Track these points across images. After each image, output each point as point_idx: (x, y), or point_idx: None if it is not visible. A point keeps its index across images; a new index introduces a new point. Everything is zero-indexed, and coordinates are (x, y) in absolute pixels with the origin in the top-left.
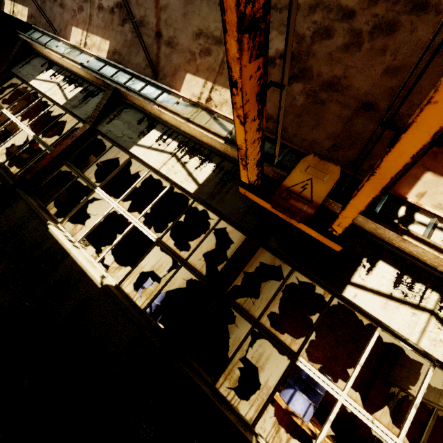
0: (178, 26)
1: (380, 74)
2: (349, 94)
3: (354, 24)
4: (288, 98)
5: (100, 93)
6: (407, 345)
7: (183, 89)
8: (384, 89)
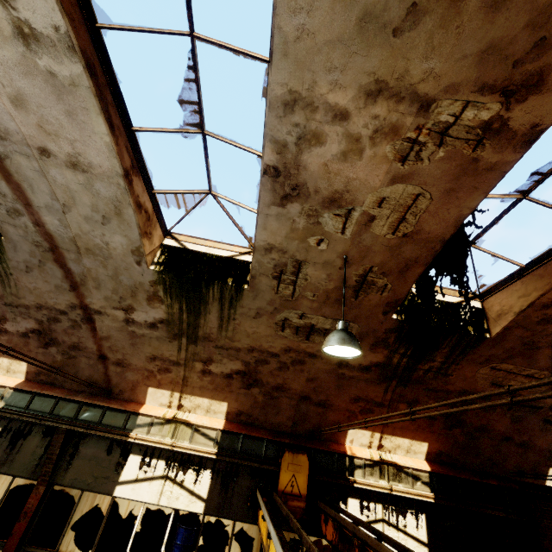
0: (127, 352)
1: (305, 381)
2: (292, 392)
3: (280, 359)
4: (251, 397)
5: (33, 429)
6: None
7: (148, 401)
8: (310, 388)
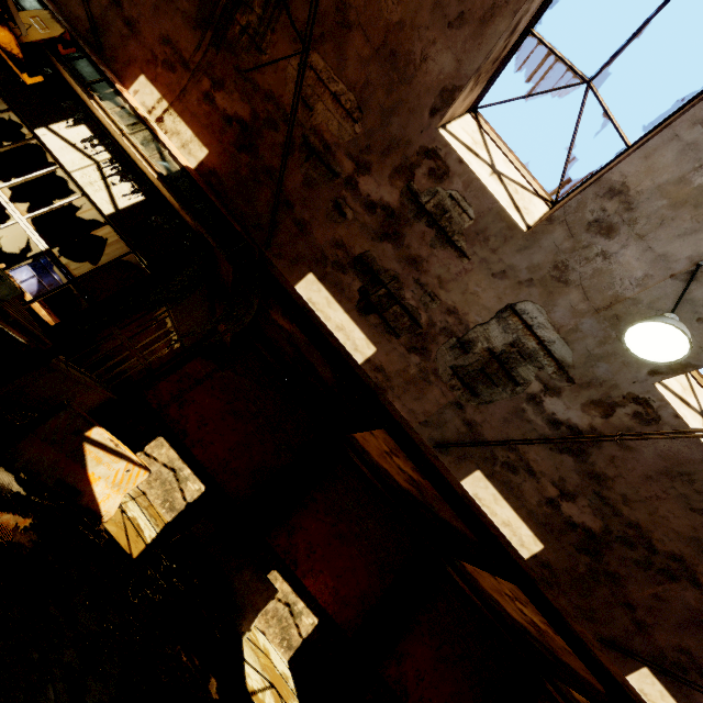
0: None
1: None
2: None
3: None
4: None
5: None
6: (71, 178)
7: None
8: None
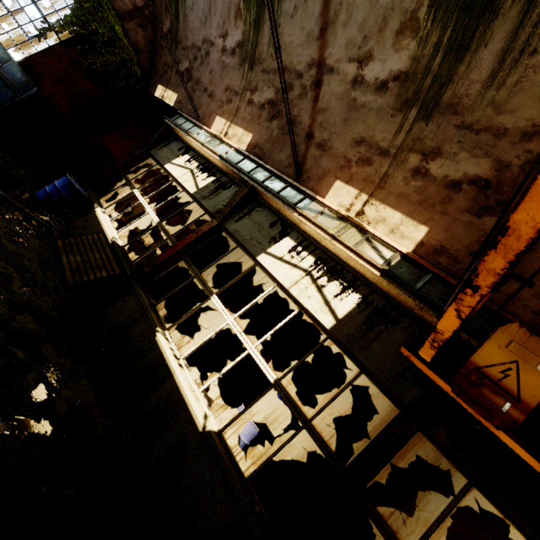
0: (335, 130)
1: None
2: None
3: None
4: (476, 232)
5: (232, 186)
6: None
7: (328, 196)
8: None
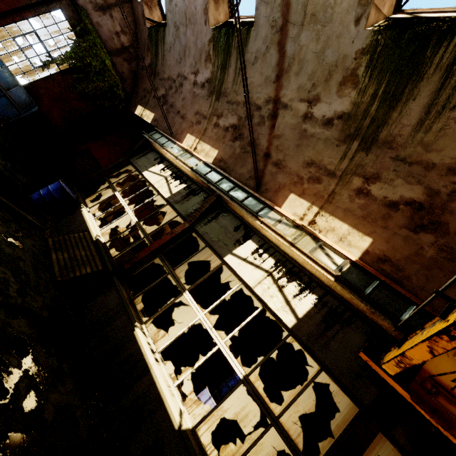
0: (289, 153)
1: None
2: None
3: None
4: (414, 246)
5: (201, 193)
6: None
7: (284, 206)
8: None
